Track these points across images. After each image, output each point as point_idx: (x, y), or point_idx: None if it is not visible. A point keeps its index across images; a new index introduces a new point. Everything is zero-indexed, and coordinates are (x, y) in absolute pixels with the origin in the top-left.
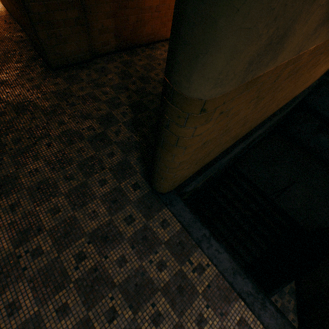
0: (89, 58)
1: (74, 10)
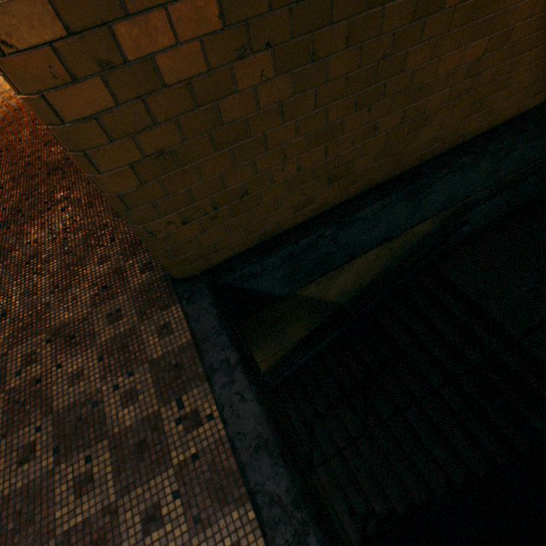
0: None
1: None
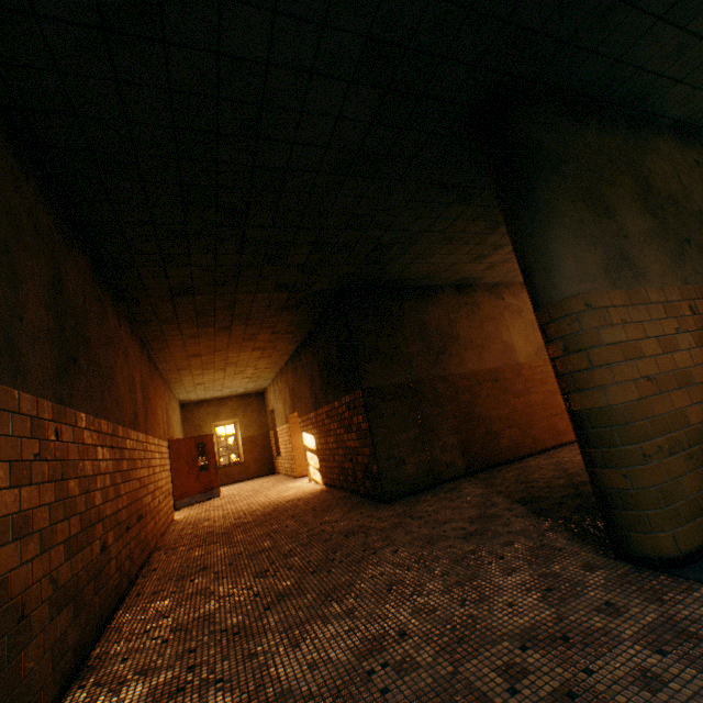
0: (431, 482)
1: (414, 429)
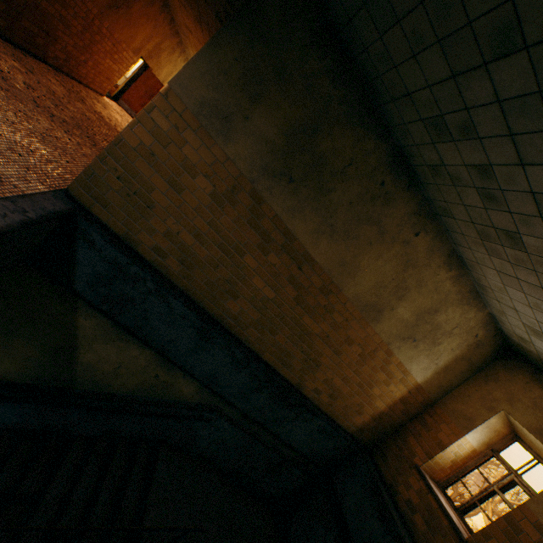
0: None
1: None
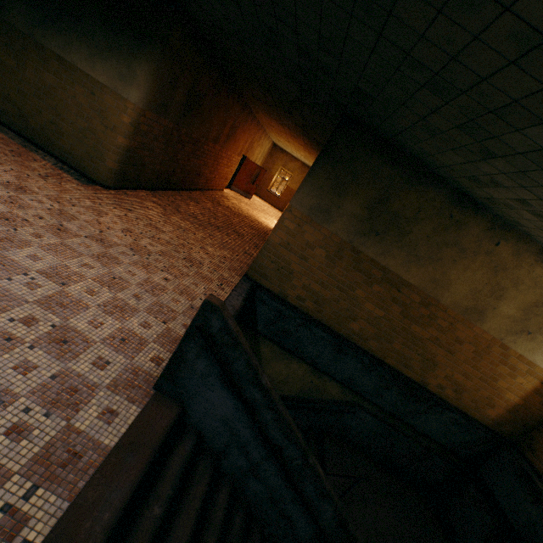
0: None
1: None
